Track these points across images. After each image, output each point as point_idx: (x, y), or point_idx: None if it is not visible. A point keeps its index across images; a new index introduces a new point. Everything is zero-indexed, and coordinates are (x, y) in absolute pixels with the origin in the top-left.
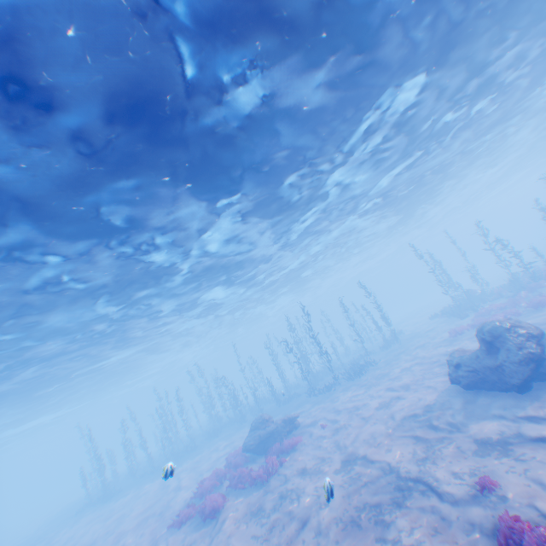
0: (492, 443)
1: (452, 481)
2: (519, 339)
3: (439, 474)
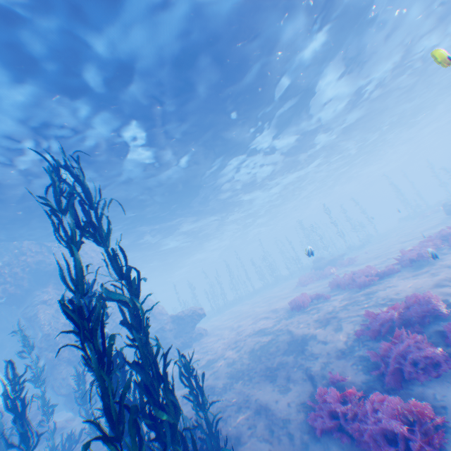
0: None
1: None
2: None
3: None
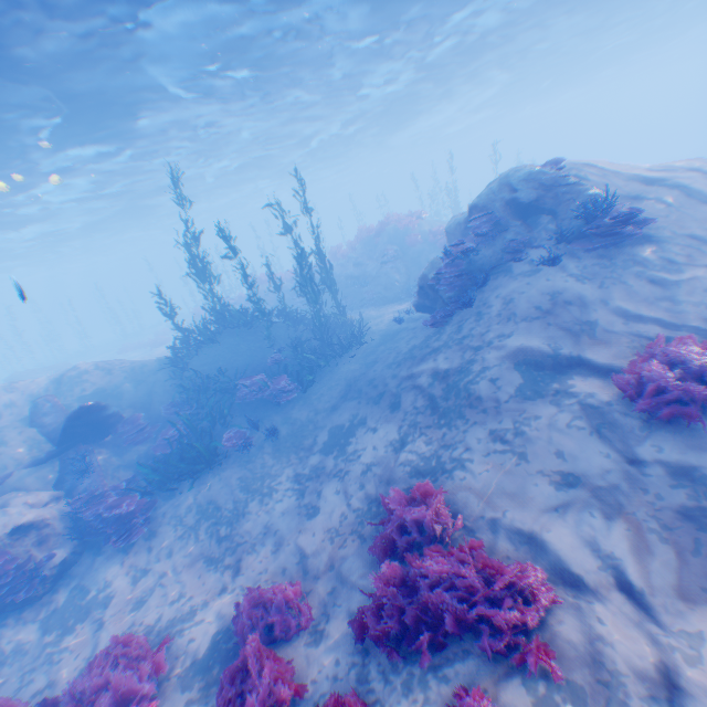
0: None
1: None
2: None
3: None
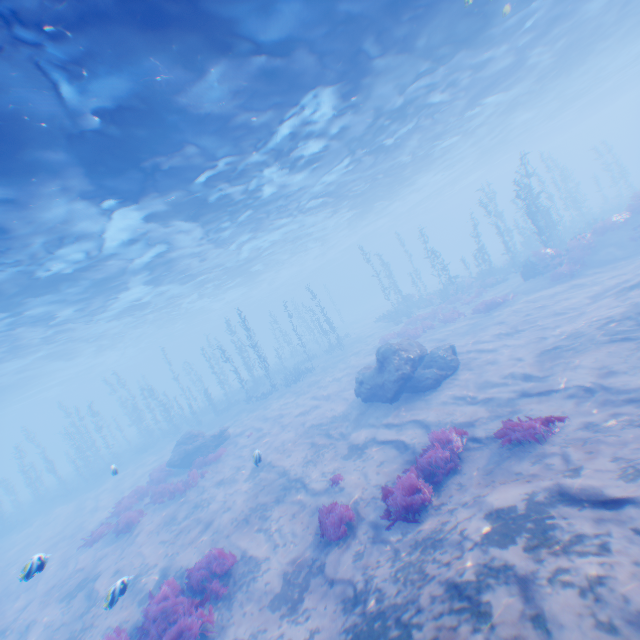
0: (357, 447)
1: (320, 479)
2: (400, 362)
3: (315, 475)
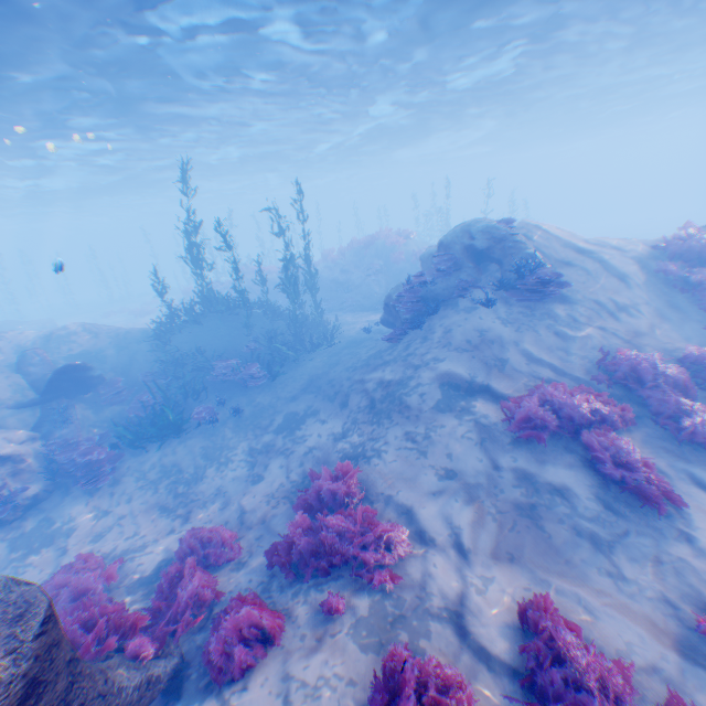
0: None
1: None
2: None
3: None
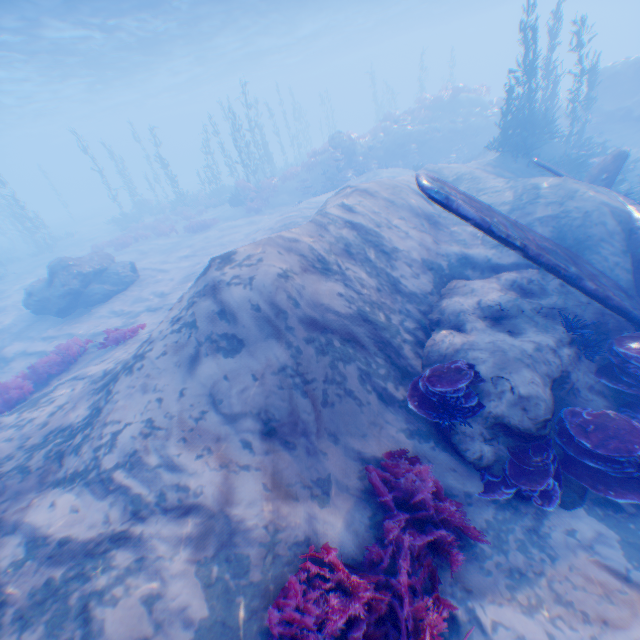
0: (4, 360)
1: None
2: (71, 279)
3: None
